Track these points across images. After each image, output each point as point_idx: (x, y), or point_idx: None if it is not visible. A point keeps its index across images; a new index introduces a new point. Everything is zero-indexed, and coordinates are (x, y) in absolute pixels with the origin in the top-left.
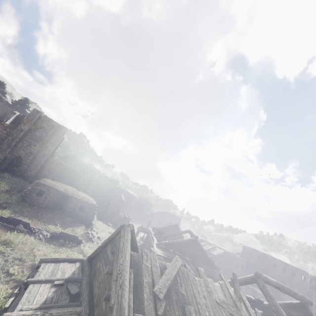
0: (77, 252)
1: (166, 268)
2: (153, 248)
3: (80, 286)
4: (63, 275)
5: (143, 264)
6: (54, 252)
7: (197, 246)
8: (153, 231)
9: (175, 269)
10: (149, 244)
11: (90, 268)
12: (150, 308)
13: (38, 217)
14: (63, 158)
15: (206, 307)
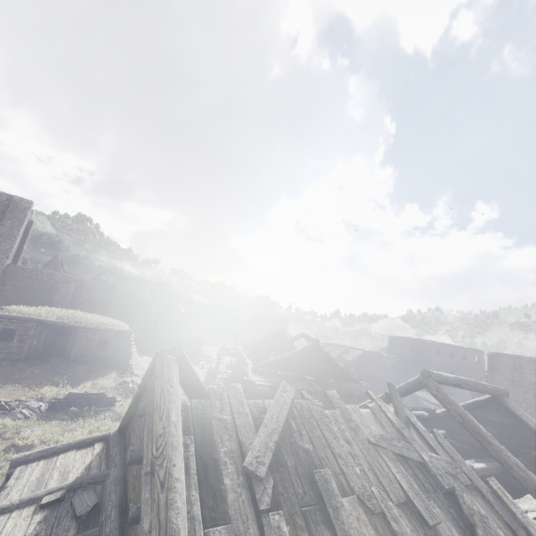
0: (110, 420)
1: (265, 412)
2: (247, 377)
3: (102, 491)
4: (65, 479)
5: (216, 419)
6: (62, 433)
7: (320, 354)
8: (245, 349)
9: (283, 409)
10: (242, 371)
11: (123, 447)
12: (242, 505)
13: (14, 381)
14: (51, 264)
15: (354, 458)
